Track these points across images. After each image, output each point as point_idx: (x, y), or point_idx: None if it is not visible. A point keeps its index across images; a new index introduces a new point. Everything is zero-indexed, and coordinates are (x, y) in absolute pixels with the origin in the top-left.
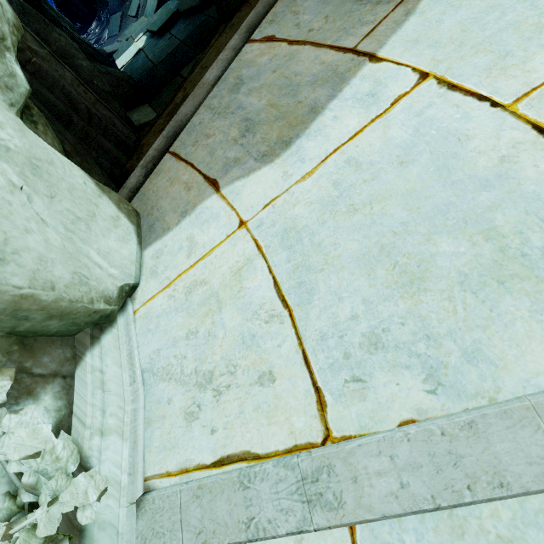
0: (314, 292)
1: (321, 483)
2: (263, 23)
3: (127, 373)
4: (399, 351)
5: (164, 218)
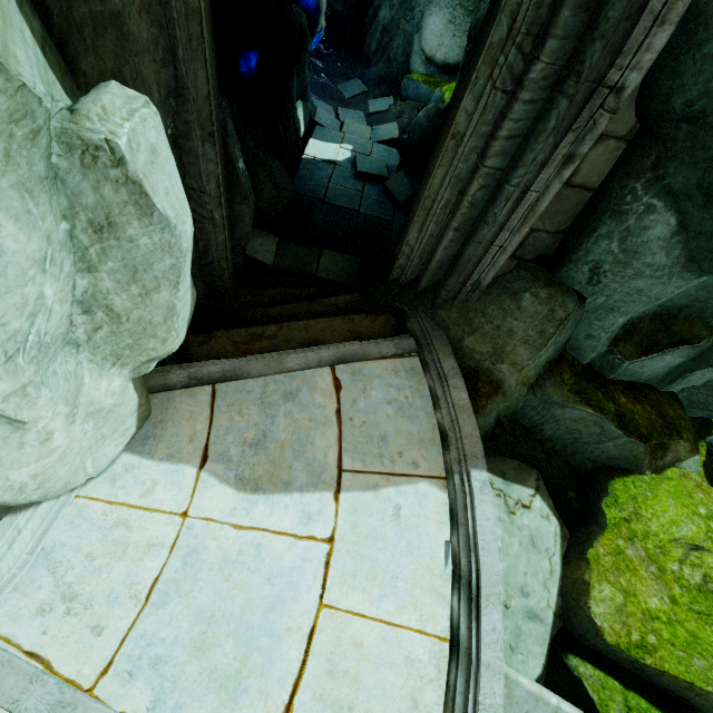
0: (165, 606)
1: (66, 711)
2: (351, 366)
3: (33, 543)
4: (159, 678)
5: (159, 442)
